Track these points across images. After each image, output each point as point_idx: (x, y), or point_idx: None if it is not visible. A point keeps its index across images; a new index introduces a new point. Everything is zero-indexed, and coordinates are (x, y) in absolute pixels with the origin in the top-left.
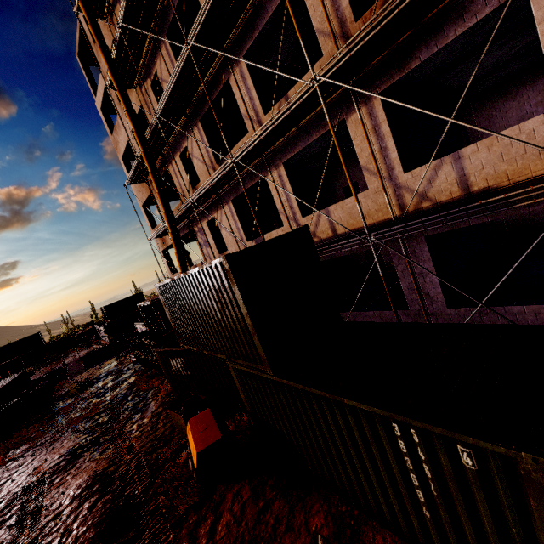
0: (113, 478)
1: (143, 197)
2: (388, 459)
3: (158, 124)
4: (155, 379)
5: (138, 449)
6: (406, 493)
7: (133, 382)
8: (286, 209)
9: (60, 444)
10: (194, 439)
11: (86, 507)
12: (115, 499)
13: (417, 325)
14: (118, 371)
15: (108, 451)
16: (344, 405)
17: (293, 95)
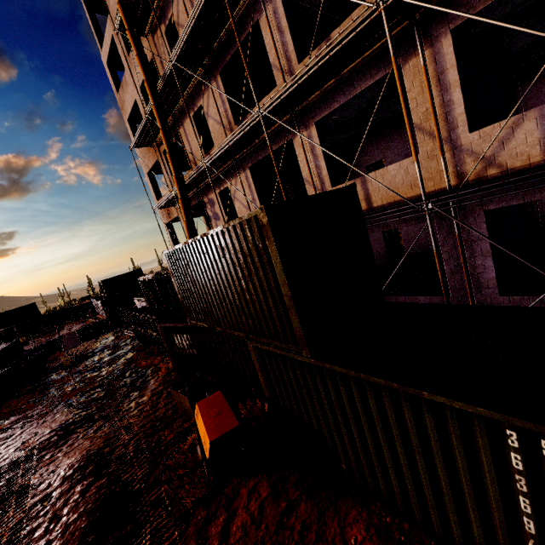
0: (109, 459)
1: (148, 164)
2: (481, 473)
3: (172, 74)
4: (155, 356)
5: (137, 429)
6: (503, 519)
7: (130, 358)
8: (313, 177)
9: (52, 418)
10: (205, 424)
11: (78, 490)
12: (110, 484)
13: (494, 308)
14: (115, 346)
15: (103, 429)
16: (422, 400)
17: (348, 24)
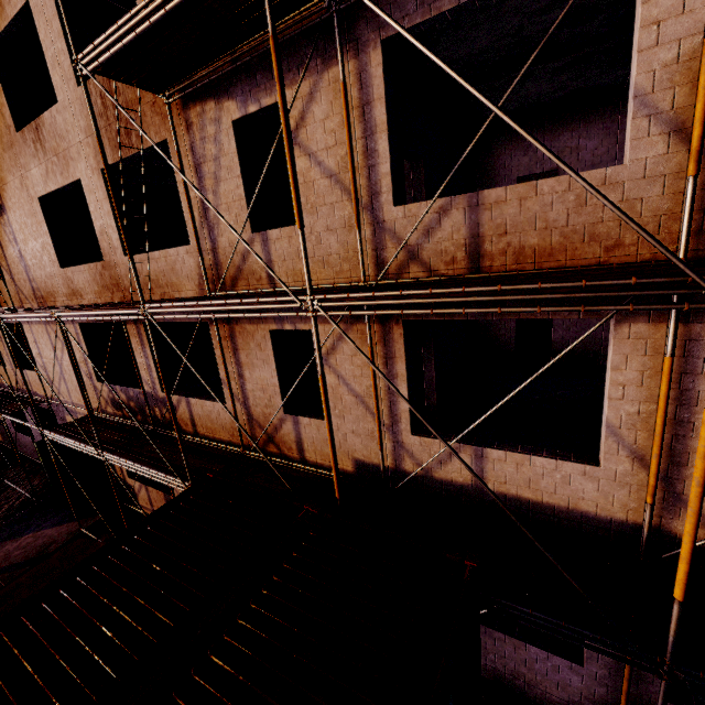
0: None
1: None
2: None
3: None
4: None
5: None
6: None
7: None
8: None
9: None
10: None
11: None
12: None
13: None
14: None
15: None
16: None
17: None
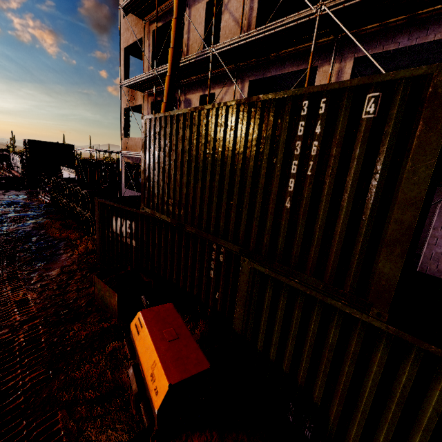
0: None
1: (129, 39)
2: None
3: None
4: (72, 231)
5: (36, 311)
6: None
7: (42, 223)
8: None
9: None
10: (157, 350)
11: None
12: None
13: None
14: (25, 205)
15: None
16: None
17: None
